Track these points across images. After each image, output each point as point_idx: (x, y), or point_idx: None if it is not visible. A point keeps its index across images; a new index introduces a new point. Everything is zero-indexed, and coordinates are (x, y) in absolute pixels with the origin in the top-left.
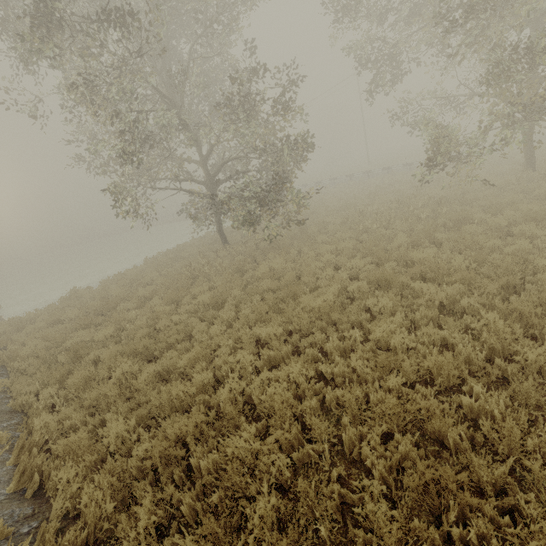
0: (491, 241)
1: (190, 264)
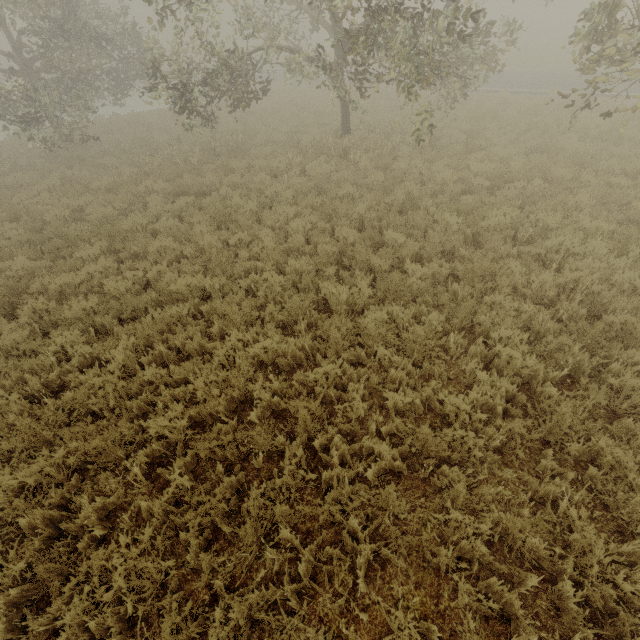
0: (116, 203)
1: None
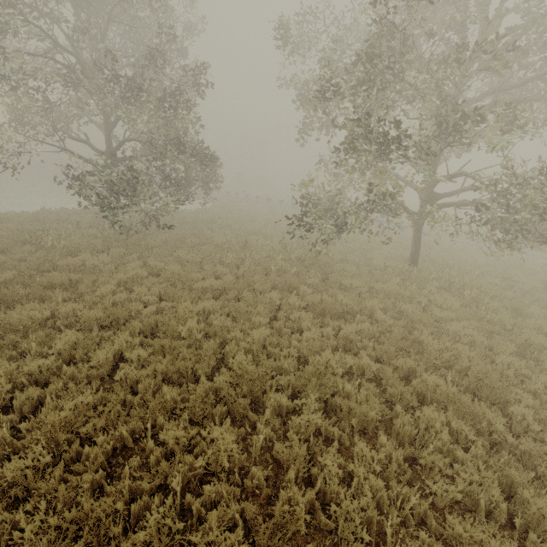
0: (257, 317)
1: (43, 229)
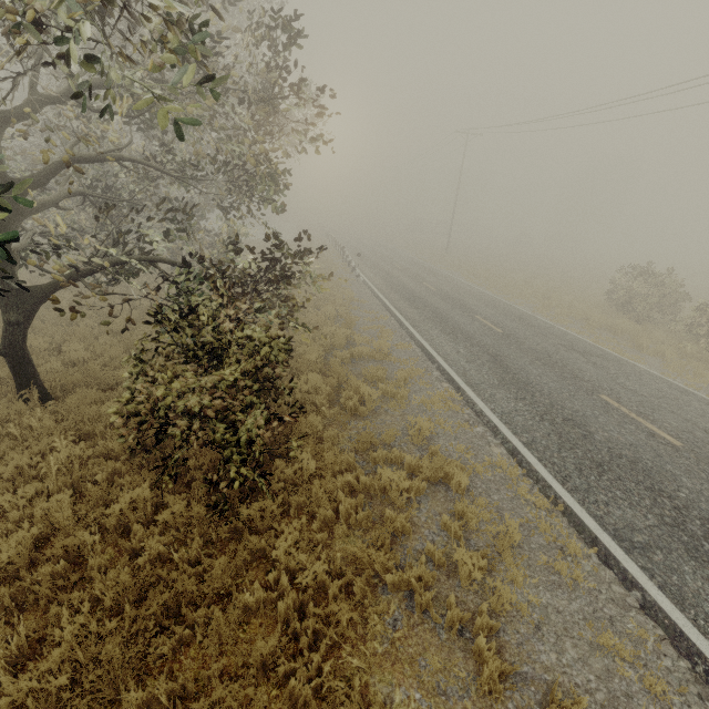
0: None
1: None
